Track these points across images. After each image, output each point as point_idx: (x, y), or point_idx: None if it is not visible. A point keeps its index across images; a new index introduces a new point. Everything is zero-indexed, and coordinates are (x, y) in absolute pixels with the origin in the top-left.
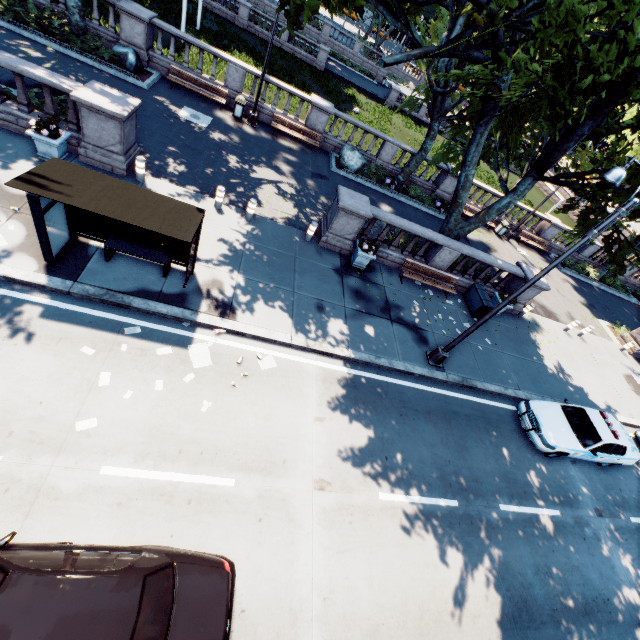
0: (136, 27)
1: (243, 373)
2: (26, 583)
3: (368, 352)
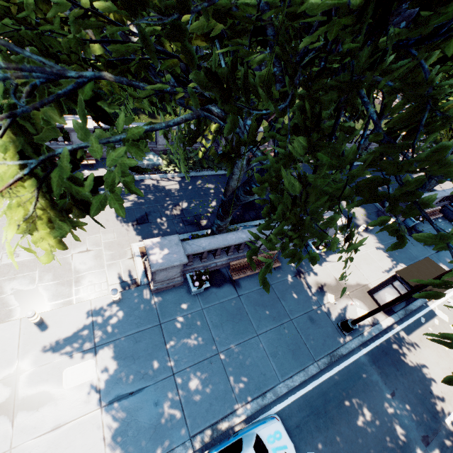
0: None
1: None
2: None
3: None
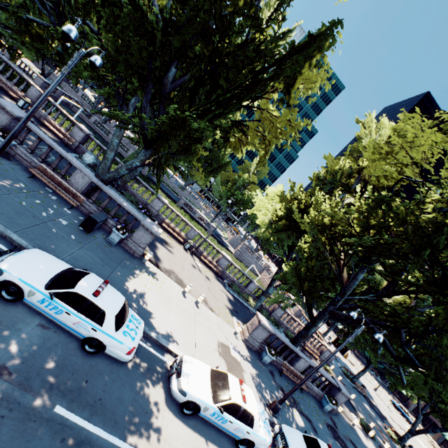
0: None
1: None
2: None
3: None
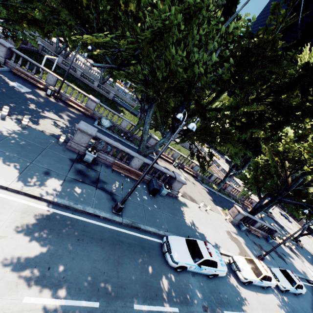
0: (1, 48)
1: None
2: None
3: (70, 200)
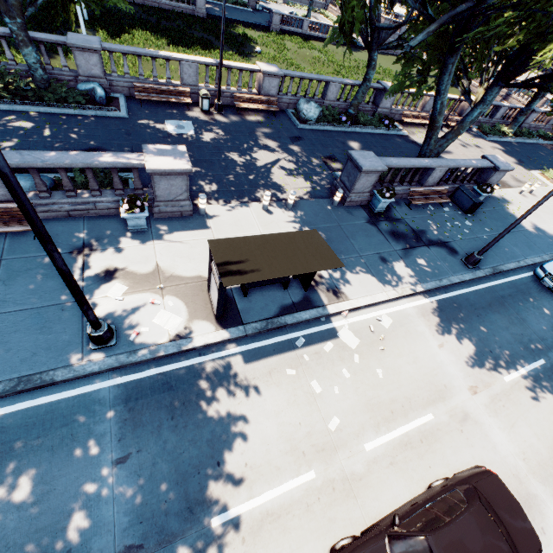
0: (90, 59)
1: (381, 337)
2: (441, 538)
3: (432, 279)
